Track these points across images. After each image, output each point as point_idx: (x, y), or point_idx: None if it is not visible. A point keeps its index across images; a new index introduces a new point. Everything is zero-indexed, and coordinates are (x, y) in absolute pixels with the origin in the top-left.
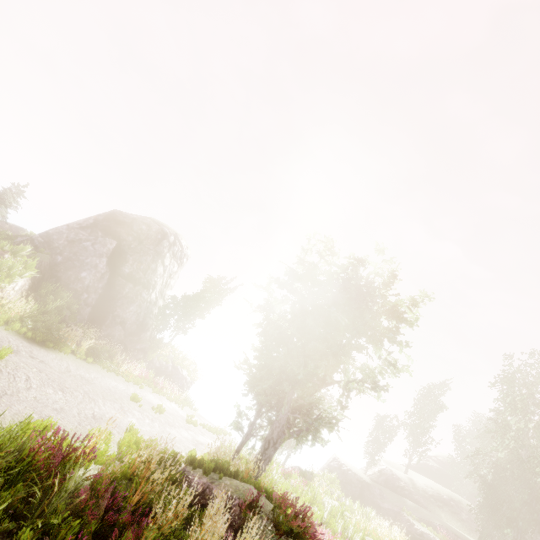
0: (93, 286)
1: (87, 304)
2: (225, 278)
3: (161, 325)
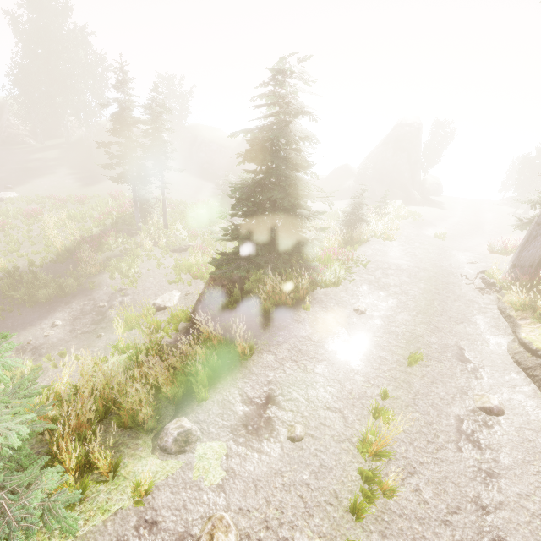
0: (409, 177)
1: (411, 184)
2: (444, 122)
3: (424, 170)
